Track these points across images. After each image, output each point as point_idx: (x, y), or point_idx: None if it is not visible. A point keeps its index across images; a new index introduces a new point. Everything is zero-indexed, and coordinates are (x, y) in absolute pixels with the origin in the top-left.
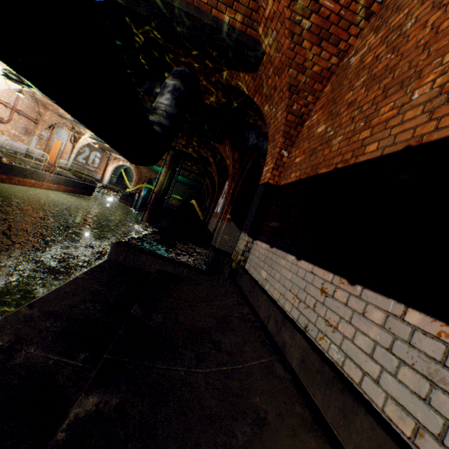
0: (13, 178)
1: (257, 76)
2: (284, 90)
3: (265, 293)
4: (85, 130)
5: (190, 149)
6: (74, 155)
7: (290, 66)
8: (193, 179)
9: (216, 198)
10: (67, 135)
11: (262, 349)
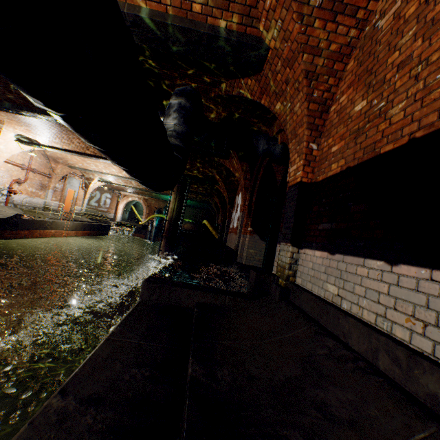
0: (35, 232)
1: (262, 76)
2: (300, 79)
3: (349, 315)
4: (93, 175)
5: (195, 171)
6: (86, 200)
7: (304, 51)
8: (200, 201)
9: (229, 214)
10: (78, 182)
11: (401, 411)
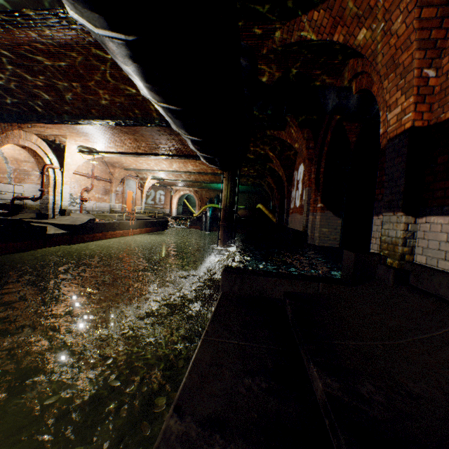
0: (107, 233)
1: None
2: None
3: None
4: (146, 174)
5: None
6: (144, 199)
7: None
8: (252, 184)
9: (287, 193)
10: (135, 183)
11: None
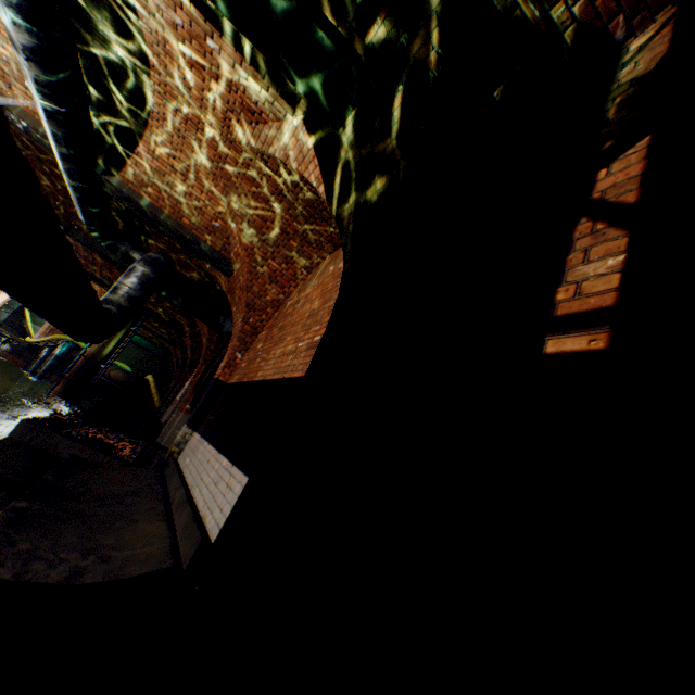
0: None
1: (231, 282)
2: (245, 305)
3: (180, 473)
4: None
5: (160, 308)
6: None
7: (250, 291)
8: (158, 344)
9: (184, 380)
10: None
11: (157, 501)
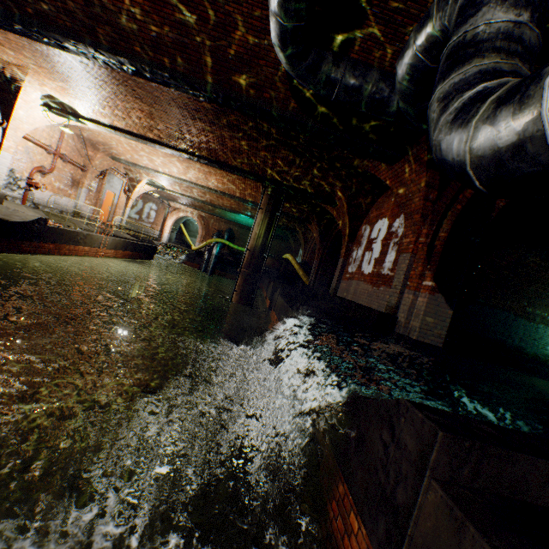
0: (62, 247)
1: None
2: None
3: None
4: (142, 174)
5: (307, 181)
6: (128, 209)
7: None
8: (283, 227)
9: (346, 251)
10: (120, 183)
11: None
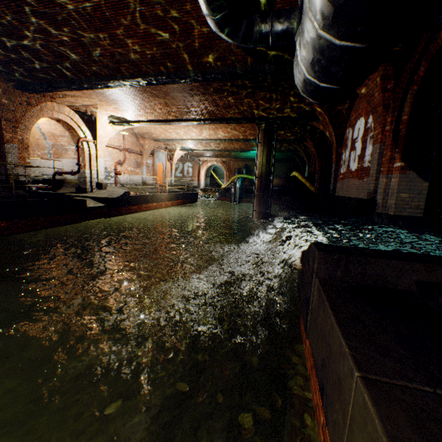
0: (141, 206)
1: None
2: None
3: None
4: (175, 145)
5: (287, 109)
6: (173, 171)
7: None
8: (286, 151)
9: (336, 156)
10: (164, 155)
11: None
